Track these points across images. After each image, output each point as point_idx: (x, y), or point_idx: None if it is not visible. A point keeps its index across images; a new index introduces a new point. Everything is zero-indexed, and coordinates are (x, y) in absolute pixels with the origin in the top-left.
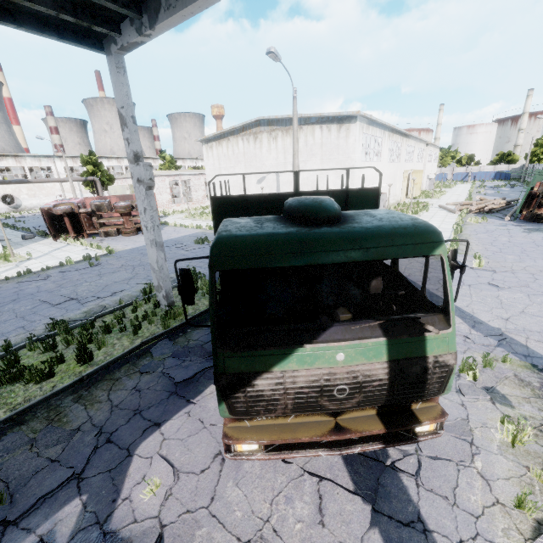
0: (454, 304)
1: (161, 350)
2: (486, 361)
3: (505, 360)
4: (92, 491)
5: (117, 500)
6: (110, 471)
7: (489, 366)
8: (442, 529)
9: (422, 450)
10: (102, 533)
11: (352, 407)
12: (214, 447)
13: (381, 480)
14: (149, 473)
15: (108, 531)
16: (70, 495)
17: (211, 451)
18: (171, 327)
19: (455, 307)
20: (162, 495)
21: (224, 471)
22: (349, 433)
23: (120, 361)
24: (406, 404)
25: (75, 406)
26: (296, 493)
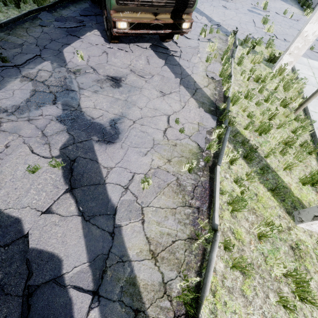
0: (205, 13)
1: (46, 17)
2: (211, 30)
3: (217, 32)
4: (52, 60)
5: (66, 62)
6: (55, 56)
7: (211, 33)
8: (185, 66)
9: (182, 52)
10: (66, 68)
11: (163, 7)
12: (101, 51)
13: (168, 58)
14: (75, 55)
15: (68, 68)
16: (41, 61)
17: (100, 51)
18: (44, 5)
19: (205, 14)
20: (85, 60)
21: (109, 55)
22: (161, 20)
23: (20, 20)
24: (181, 14)
25: (10, 37)
26: (139, 59)
